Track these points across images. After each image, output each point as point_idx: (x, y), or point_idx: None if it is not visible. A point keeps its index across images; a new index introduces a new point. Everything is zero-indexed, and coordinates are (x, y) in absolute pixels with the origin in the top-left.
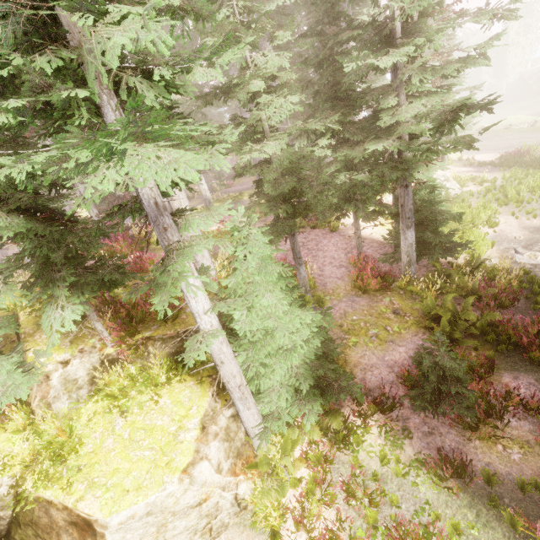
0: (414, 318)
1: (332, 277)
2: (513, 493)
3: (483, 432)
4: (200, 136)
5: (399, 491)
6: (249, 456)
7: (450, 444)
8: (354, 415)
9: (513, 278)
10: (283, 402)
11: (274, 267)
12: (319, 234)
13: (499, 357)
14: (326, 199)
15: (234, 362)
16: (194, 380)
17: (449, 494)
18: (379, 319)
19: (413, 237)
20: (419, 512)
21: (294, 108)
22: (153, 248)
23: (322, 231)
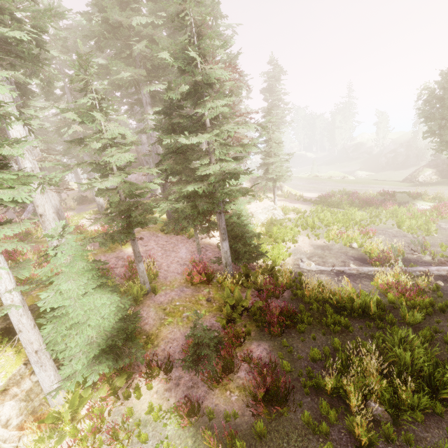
0: (219, 304)
1: (174, 272)
2: (221, 423)
3: (223, 383)
4: (22, 177)
5: (153, 431)
6: (44, 413)
7: (200, 393)
8: (141, 376)
9: (287, 278)
10: (79, 365)
11: (81, 262)
12: (179, 239)
13: (257, 331)
14: (154, 217)
15: (34, 331)
16: (15, 350)
17: (184, 429)
18: (194, 304)
19: (227, 247)
20: (157, 444)
21: (130, 159)
22: (34, 241)
23: (182, 237)
